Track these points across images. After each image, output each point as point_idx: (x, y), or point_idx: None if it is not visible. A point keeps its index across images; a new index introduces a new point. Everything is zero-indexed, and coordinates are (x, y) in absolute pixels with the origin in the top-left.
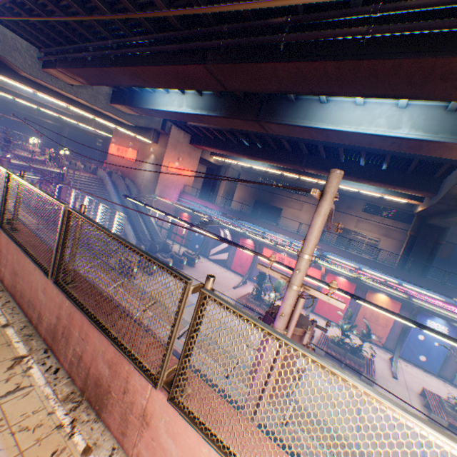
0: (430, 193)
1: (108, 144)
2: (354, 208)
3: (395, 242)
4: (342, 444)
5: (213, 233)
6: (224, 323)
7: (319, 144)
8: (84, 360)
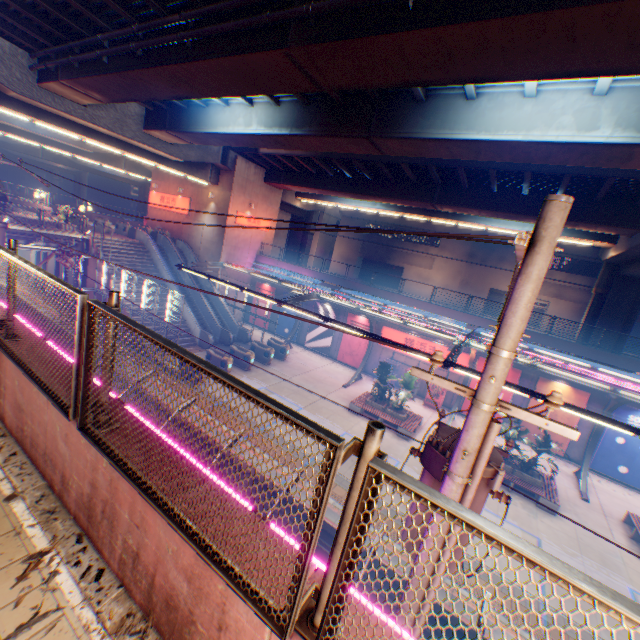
0: (631, 228)
1: (147, 193)
2: (509, 260)
3: (571, 305)
4: (522, 603)
5: (312, 313)
6: (428, 535)
7: (459, 167)
8: (143, 560)
